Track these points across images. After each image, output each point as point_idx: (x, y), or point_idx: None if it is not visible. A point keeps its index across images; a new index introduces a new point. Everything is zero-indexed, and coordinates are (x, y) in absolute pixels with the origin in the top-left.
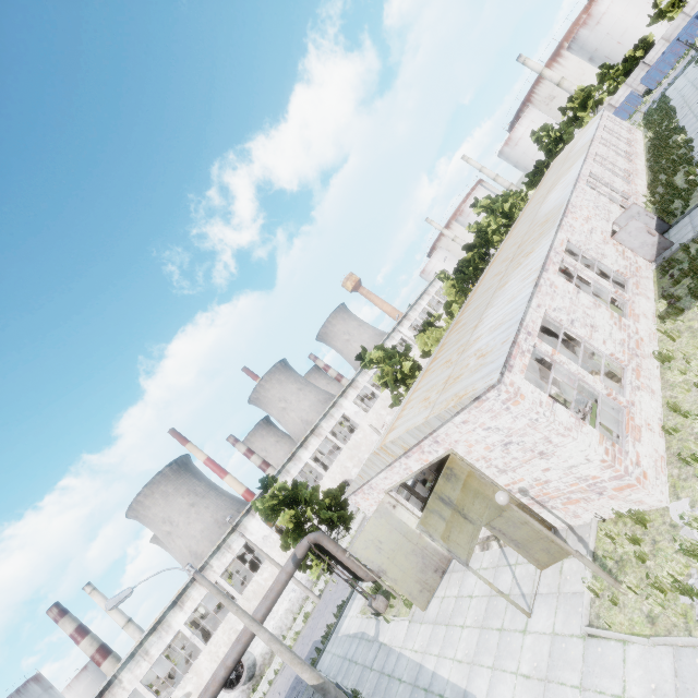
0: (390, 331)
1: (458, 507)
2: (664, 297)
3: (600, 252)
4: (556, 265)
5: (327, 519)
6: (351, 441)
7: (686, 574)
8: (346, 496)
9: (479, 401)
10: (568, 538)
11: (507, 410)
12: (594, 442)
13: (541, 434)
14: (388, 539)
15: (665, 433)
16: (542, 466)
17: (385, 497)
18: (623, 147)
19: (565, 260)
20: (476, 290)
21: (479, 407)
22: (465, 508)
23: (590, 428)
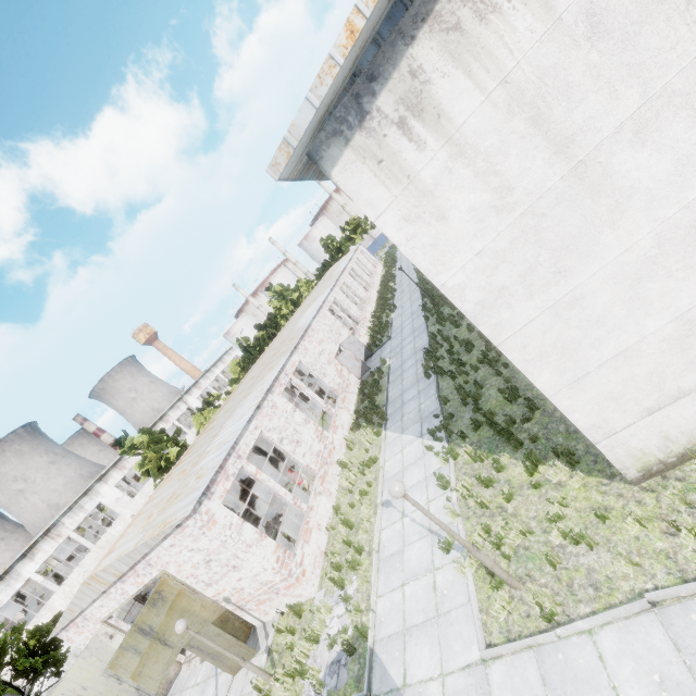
0: (176, 400)
1: (159, 634)
2: (356, 412)
3: (323, 372)
4: (283, 386)
5: (27, 669)
6: (106, 536)
7: (309, 656)
8: (53, 635)
9: (182, 528)
10: (261, 635)
11: (204, 534)
12: (270, 552)
13: (231, 552)
14: (97, 680)
15: (328, 531)
16: (237, 577)
17: (101, 628)
18: (365, 278)
19: (293, 380)
20: (238, 387)
21: (182, 532)
22: (167, 633)
23: (270, 539)
